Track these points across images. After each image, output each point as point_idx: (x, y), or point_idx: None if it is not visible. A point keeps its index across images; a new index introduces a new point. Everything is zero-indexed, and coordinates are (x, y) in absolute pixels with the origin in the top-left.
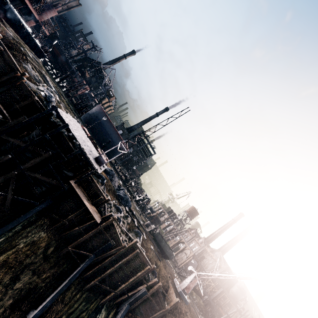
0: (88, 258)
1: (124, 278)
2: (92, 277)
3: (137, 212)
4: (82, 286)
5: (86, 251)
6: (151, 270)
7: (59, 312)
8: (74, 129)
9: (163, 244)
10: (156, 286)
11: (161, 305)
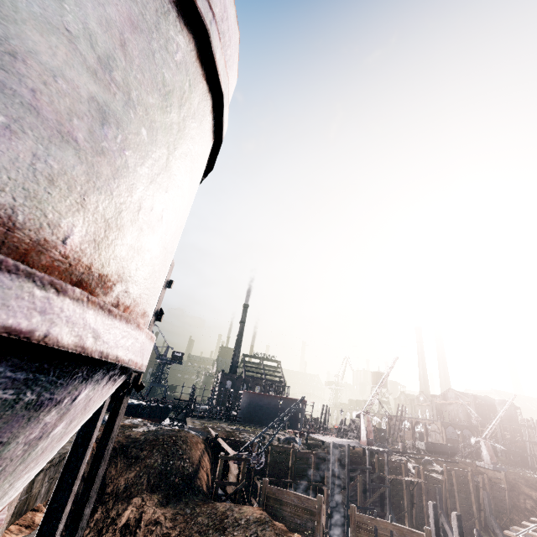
0: (441, 517)
1: (468, 501)
2: None
3: None
4: None
5: None
6: (472, 473)
7: None
8: (342, 442)
9: (438, 447)
10: (486, 480)
11: (502, 490)
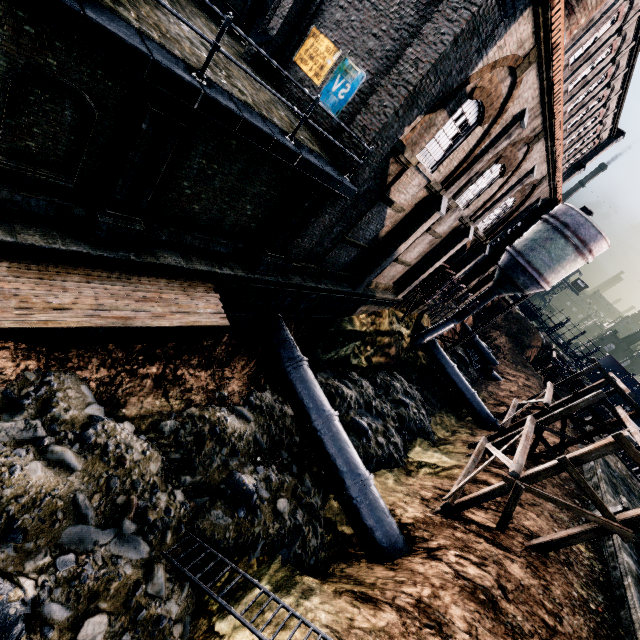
0: None
1: None
2: None
3: None
4: None
5: None
6: None
7: None
8: None
9: None
10: None
11: None
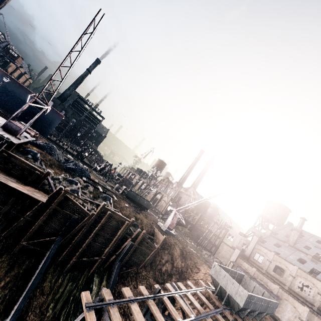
0: (53, 243)
1: (106, 242)
2: (68, 257)
3: (101, 180)
4: (61, 270)
5: (48, 237)
6: (131, 223)
7: (43, 305)
8: None
9: (138, 198)
10: (141, 235)
11: (151, 248)
